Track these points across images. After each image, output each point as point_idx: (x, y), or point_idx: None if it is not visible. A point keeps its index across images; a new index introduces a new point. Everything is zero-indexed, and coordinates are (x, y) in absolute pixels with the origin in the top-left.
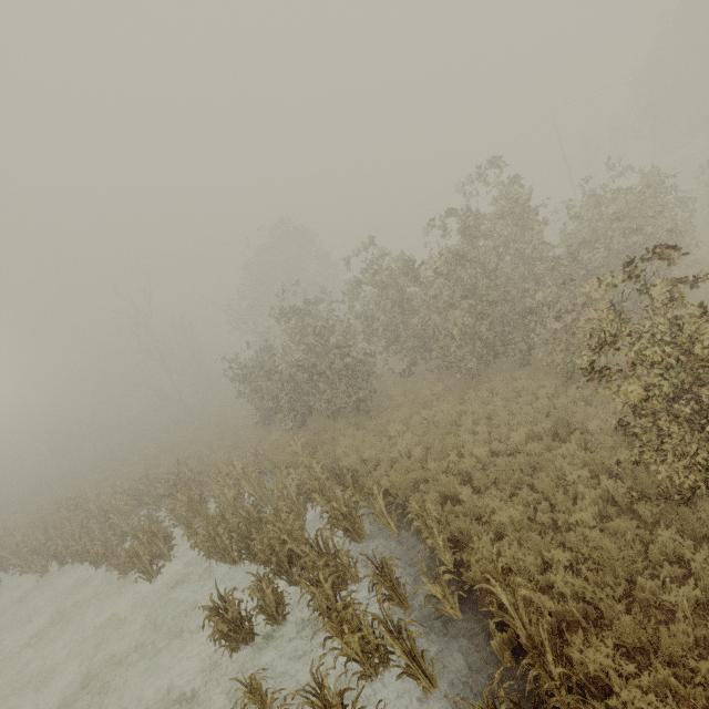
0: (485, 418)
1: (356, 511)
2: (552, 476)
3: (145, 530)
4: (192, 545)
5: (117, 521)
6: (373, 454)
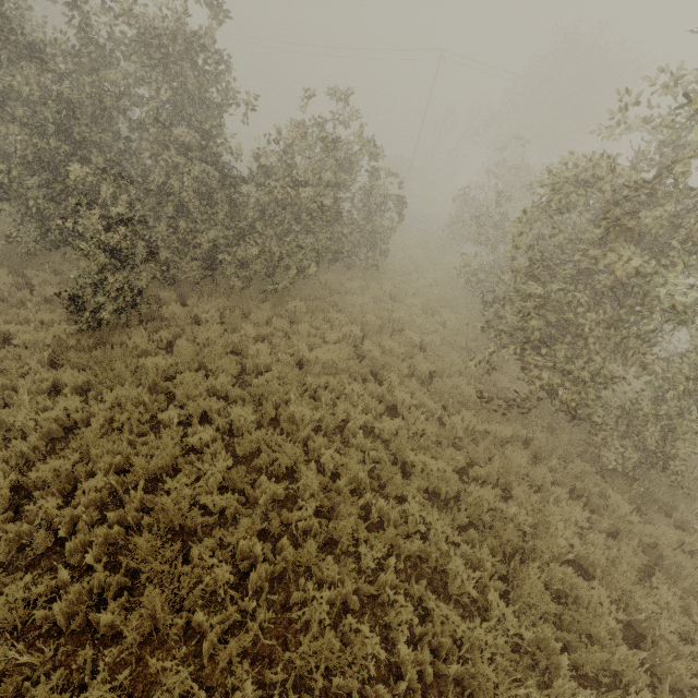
0: None
1: None
2: None
3: None
4: None
5: None
6: None
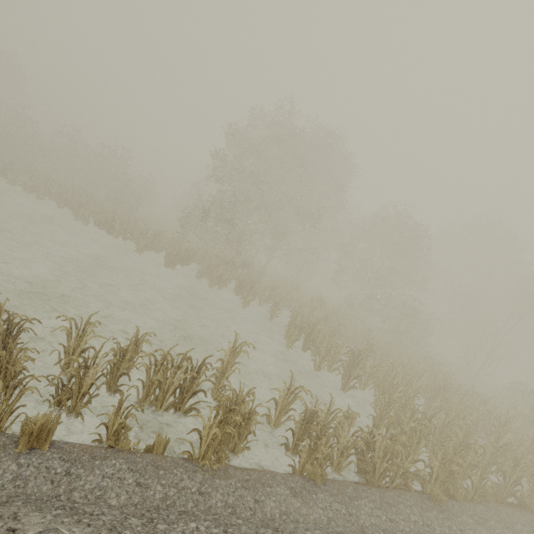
0: None
1: None
2: None
3: None
4: None
5: None
6: None
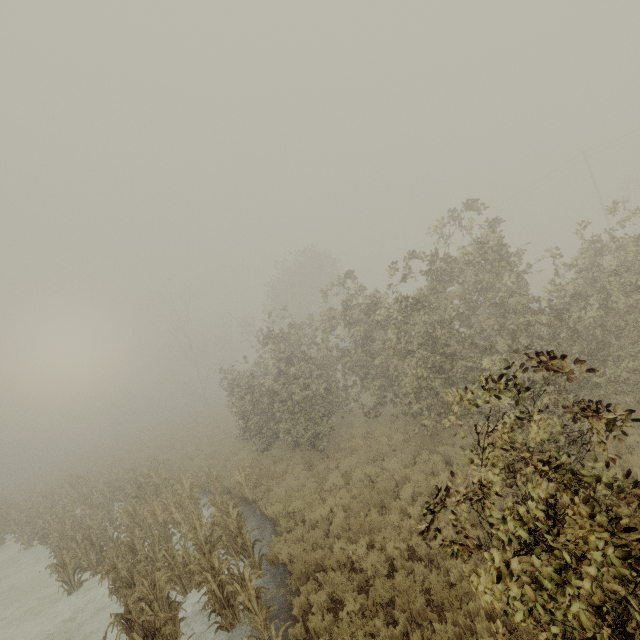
0: (428, 493)
1: (231, 590)
2: (462, 624)
3: (84, 535)
4: (94, 572)
5: (88, 512)
6: (301, 508)
